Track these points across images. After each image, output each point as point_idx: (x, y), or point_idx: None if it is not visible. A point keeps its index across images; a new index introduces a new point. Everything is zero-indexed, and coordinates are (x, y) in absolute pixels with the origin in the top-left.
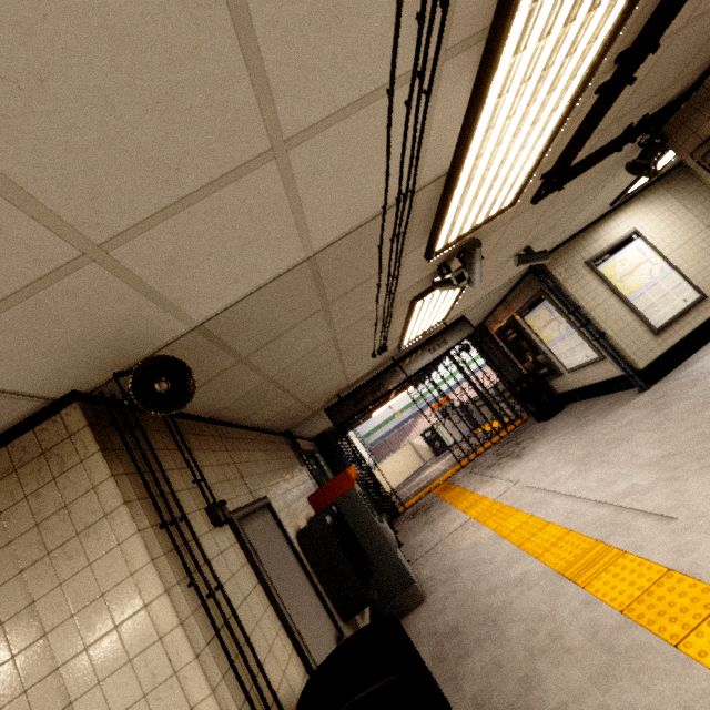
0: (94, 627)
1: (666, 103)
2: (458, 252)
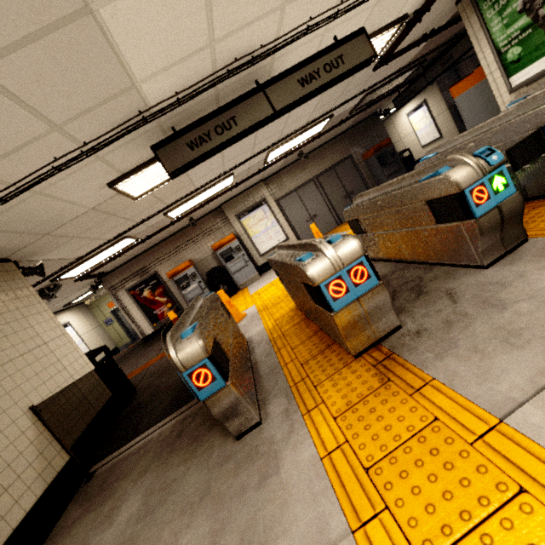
0: (40, 319)
1: (106, 272)
2: (48, 287)
